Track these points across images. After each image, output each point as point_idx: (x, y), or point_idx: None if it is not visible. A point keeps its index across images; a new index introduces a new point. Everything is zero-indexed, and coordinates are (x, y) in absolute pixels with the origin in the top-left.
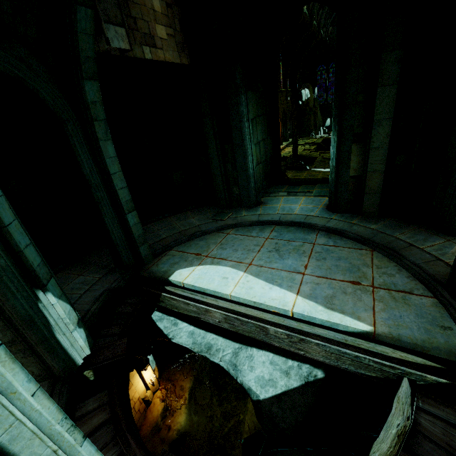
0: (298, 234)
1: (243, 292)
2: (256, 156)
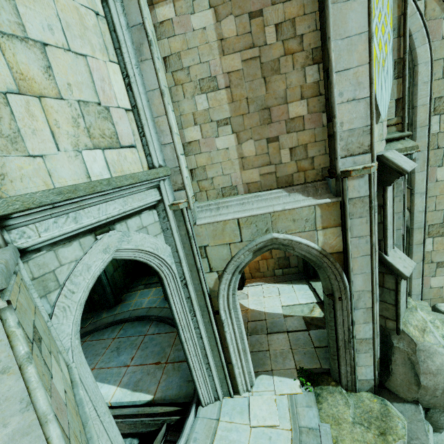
0: (138, 328)
1: None
2: (113, 265)
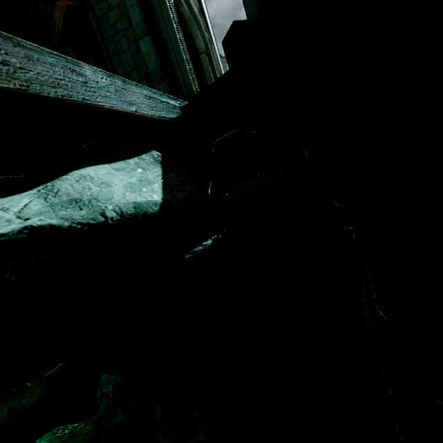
0: None
1: None
2: None
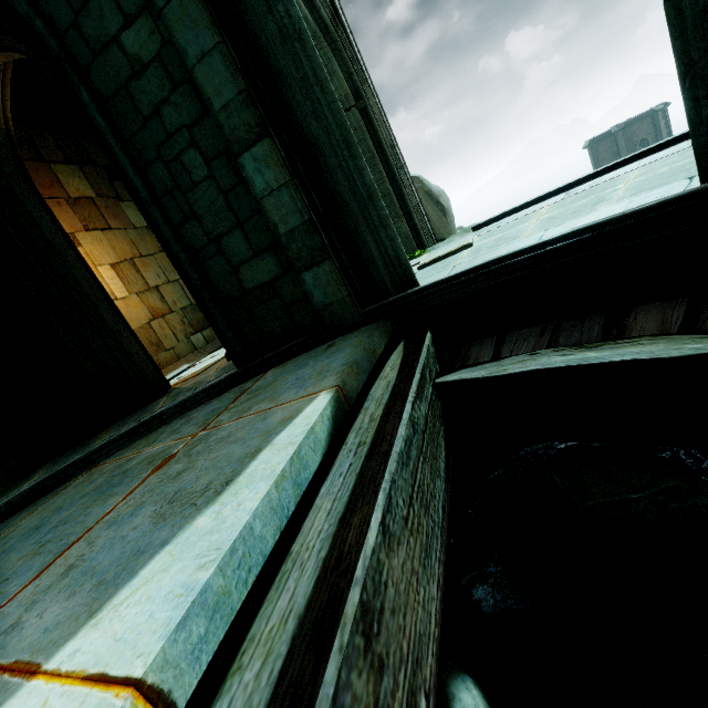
0: None
1: None
2: None
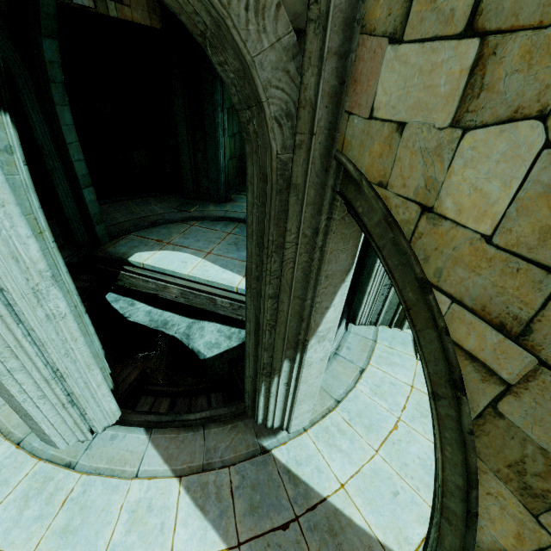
0: None
1: (199, 273)
2: (230, 149)
